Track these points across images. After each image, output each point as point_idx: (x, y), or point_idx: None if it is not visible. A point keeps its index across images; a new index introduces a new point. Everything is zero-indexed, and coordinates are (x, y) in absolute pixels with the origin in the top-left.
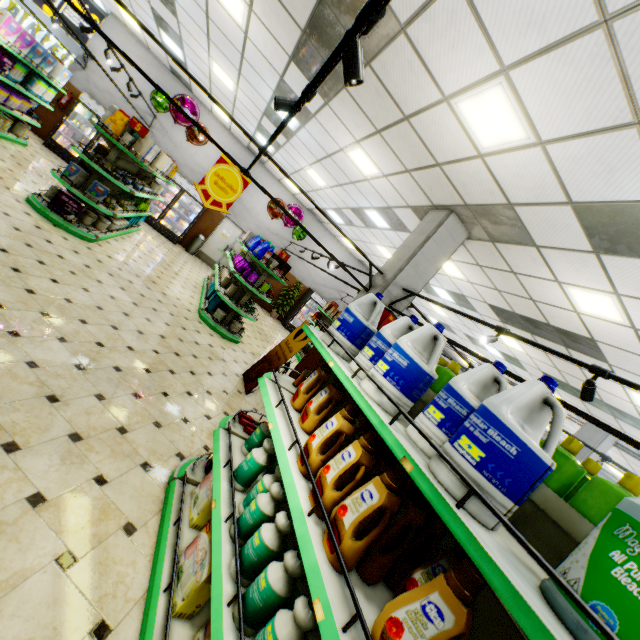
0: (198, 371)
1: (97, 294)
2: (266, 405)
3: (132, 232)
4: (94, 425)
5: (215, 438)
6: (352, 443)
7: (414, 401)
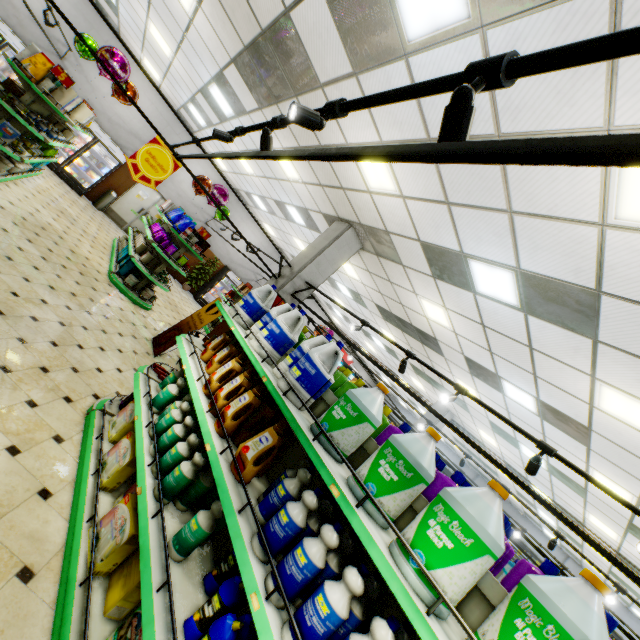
0: (110, 331)
1: (5, 243)
2: (182, 354)
3: (32, 176)
4: (20, 362)
5: (136, 378)
6: (239, 375)
7: (281, 355)
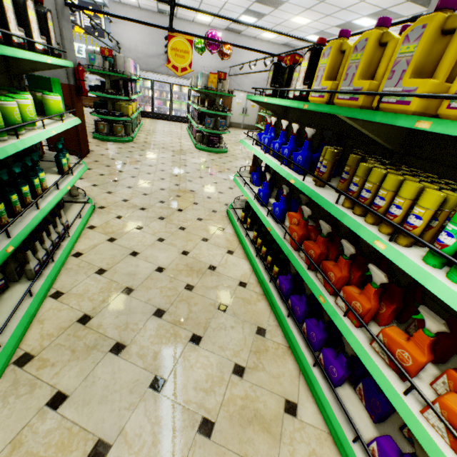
0: None
1: None
2: None
3: None
4: None
5: None
6: None
7: None
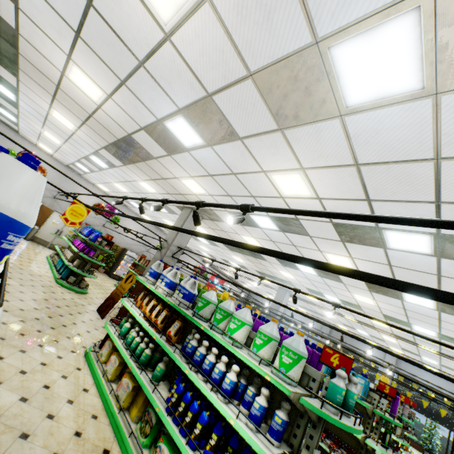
0: (73, 313)
1: None
2: (127, 307)
3: None
4: (44, 341)
5: (106, 328)
6: (158, 306)
7: (174, 291)
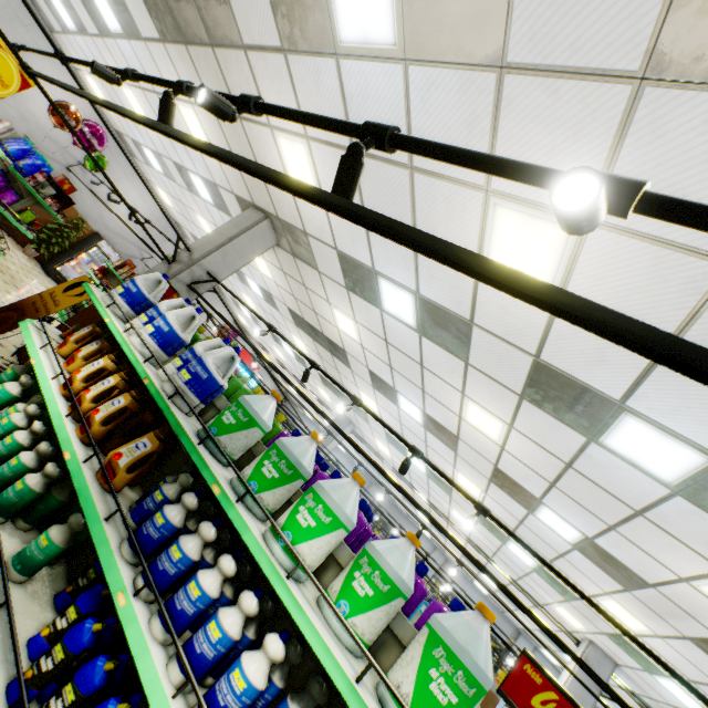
0: None
1: None
2: (29, 345)
3: None
4: None
5: None
6: (114, 375)
7: (169, 355)
